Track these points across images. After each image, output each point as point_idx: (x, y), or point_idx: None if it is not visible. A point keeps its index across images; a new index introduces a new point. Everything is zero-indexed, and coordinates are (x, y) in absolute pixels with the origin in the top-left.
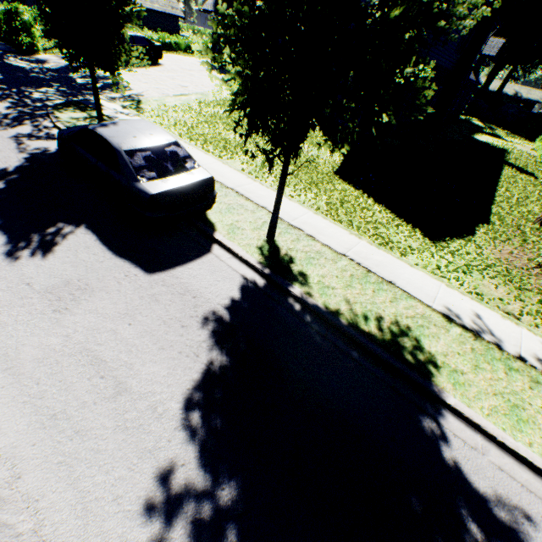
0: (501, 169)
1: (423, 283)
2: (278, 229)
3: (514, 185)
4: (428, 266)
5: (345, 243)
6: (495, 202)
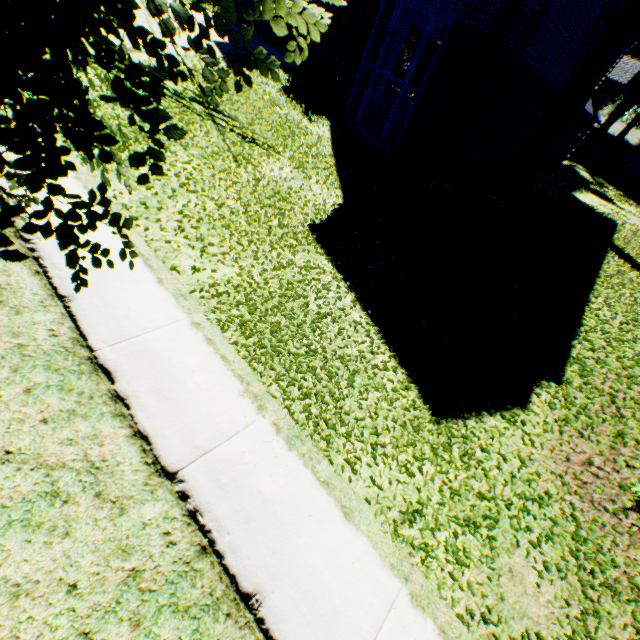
0: (604, 257)
1: (349, 591)
2: (35, 375)
3: (619, 291)
4: (395, 505)
5: (207, 427)
6: (582, 330)
